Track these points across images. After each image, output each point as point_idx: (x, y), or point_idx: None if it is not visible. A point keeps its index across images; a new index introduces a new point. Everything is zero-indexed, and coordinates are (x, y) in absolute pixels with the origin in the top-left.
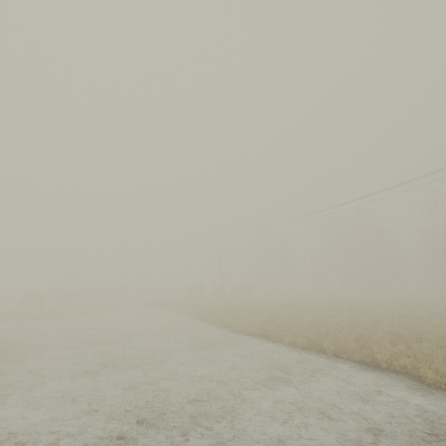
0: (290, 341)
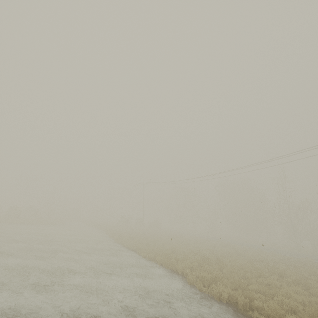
0: (145, 254)
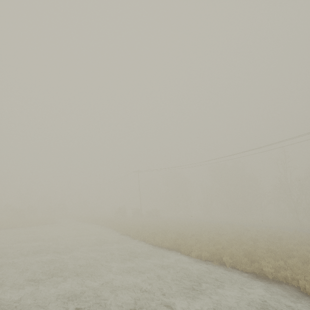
0: (197, 254)
